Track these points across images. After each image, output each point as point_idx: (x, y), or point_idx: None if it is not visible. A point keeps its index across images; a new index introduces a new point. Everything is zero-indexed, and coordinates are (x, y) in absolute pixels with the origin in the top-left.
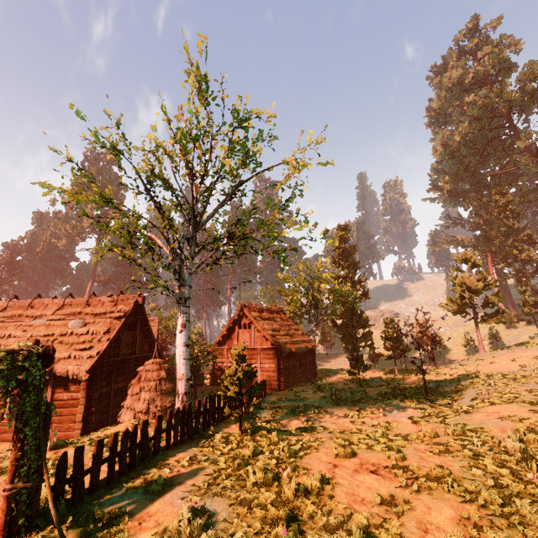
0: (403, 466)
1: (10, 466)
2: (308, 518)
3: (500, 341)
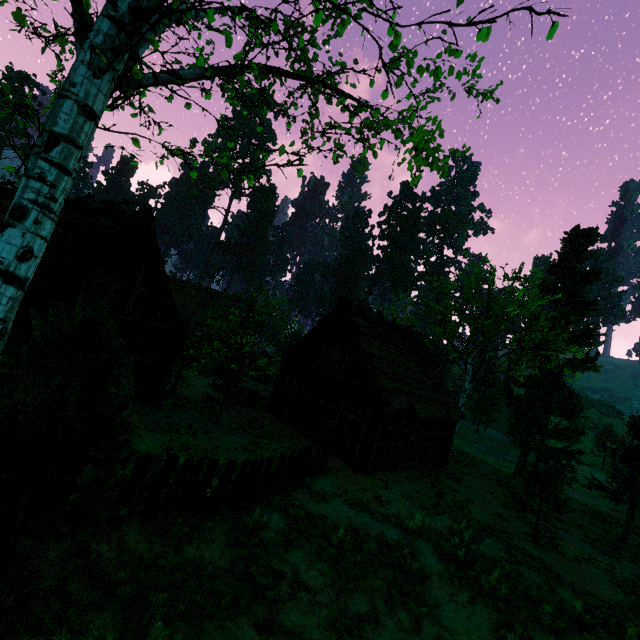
0: None
1: None
2: None
3: None
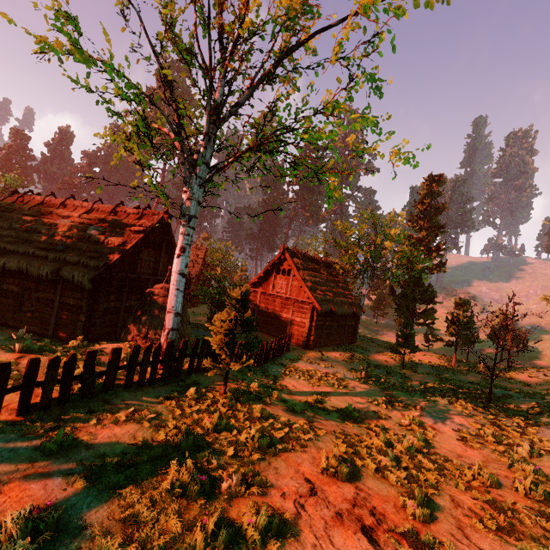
0: (423, 542)
1: None
2: None
3: None
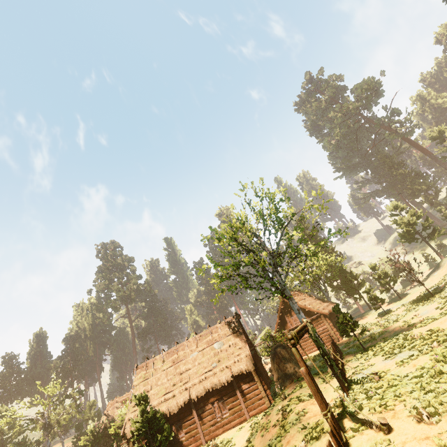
0: None
1: (330, 366)
2: (442, 335)
3: (446, 247)
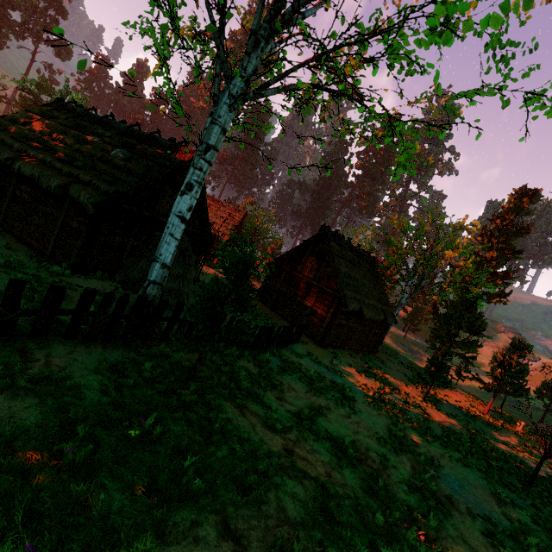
0: None
1: None
2: None
3: None
